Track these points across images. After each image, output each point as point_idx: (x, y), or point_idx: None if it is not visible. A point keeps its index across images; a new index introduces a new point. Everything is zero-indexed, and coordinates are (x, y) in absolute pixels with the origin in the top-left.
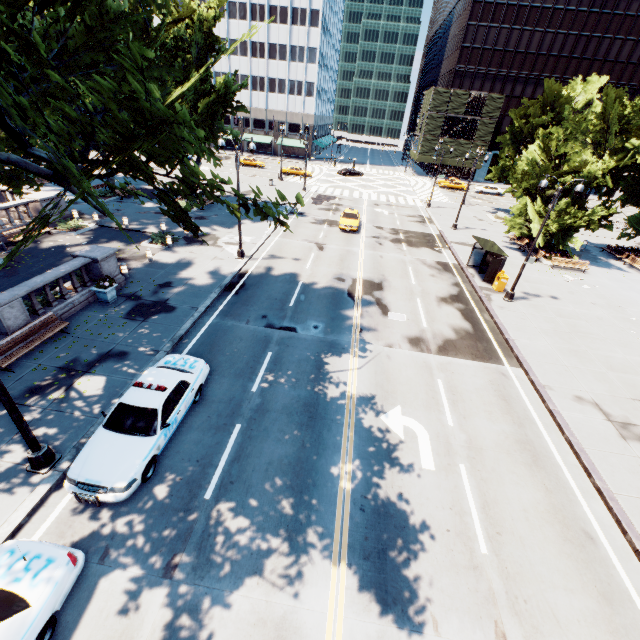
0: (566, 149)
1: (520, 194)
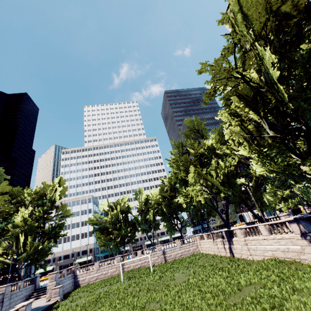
0: (278, 192)
1: (278, 203)
